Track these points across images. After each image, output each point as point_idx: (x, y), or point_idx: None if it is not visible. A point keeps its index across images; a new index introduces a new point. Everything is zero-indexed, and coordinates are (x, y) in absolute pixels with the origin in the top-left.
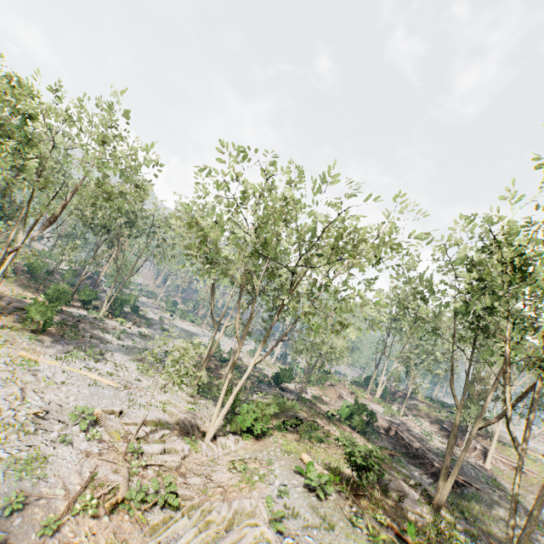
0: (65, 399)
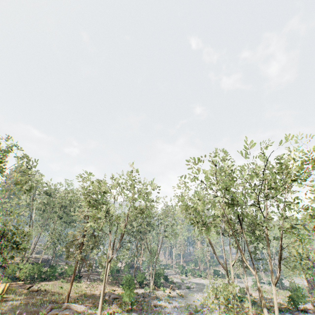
0: None
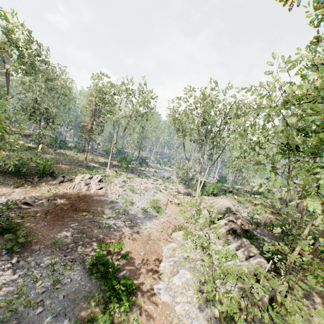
0: (148, 186)
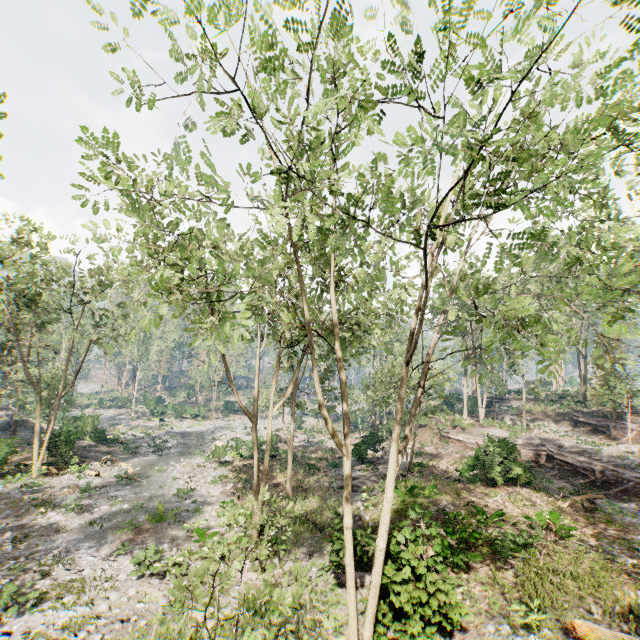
0: None
